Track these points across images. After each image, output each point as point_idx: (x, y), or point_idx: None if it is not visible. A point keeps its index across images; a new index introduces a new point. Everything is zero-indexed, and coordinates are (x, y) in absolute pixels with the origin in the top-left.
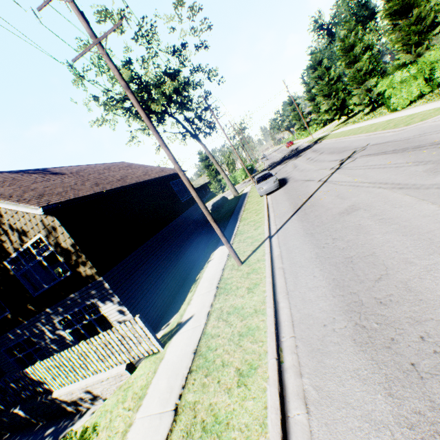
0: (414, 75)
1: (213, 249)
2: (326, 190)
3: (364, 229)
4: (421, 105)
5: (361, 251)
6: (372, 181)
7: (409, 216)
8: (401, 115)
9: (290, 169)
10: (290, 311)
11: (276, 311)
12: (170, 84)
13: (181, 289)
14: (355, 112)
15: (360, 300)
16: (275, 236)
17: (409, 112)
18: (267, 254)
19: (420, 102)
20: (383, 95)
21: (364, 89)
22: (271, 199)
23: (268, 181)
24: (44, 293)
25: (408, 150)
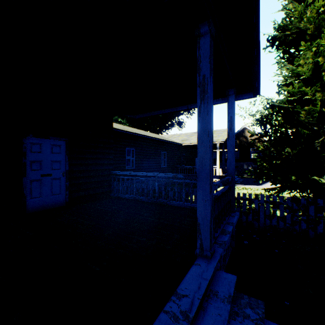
0: None
1: None
2: None
3: None
4: None
5: None
6: None
7: None
8: None
9: None
10: None
11: None
12: None
13: None
14: None
15: None
16: None
17: None
18: None
19: None
20: None
21: None
22: None
23: None
24: (254, 159)
25: None
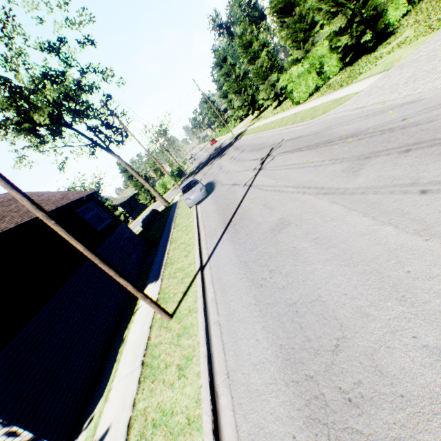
0: (308, 70)
1: (142, 287)
2: (252, 197)
3: (301, 256)
4: (319, 97)
5: (304, 293)
6: (295, 185)
7: (345, 235)
8: (305, 108)
9: (216, 171)
10: (234, 417)
11: (216, 417)
12: (52, 88)
13: (111, 348)
14: (265, 106)
15: (322, 395)
16: (207, 267)
17: (311, 105)
18: (199, 298)
19: (318, 95)
20: (286, 89)
21: (269, 84)
22: (200, 209)
23: (194, 189)
24: None
25: (320, 145)
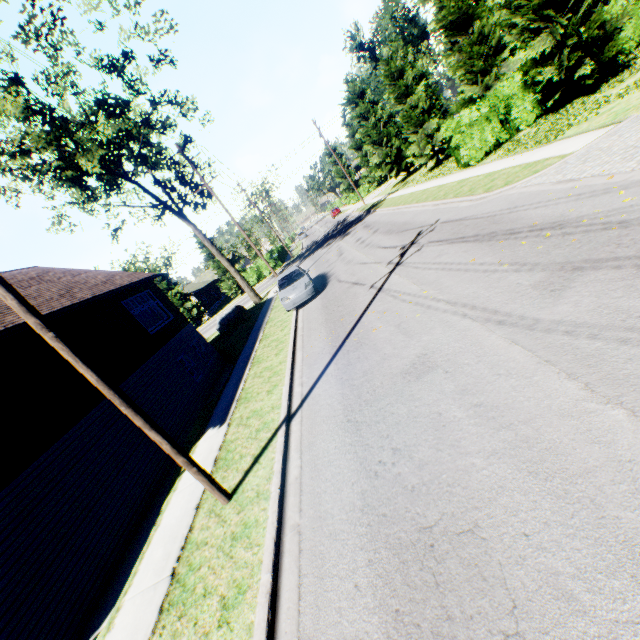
0: (486, 116)
1: (200, 431)
2: (381, 308)
3: (450, 433)
4: (500, 159)
5: (449, 512)
6: (451, 299)
7: (531, 409)
8: (477, 174)
9: (334, 257)
10: None
11: None
12: (106, 123)
13: (145, 519)
14: (416, 165)
15: None
16: (297, 417)
17: (487, 169)
18: (275, 475)
19: (498, 154)
20: (449, 143)
21: (424, 133)
22: (302, 316)
23: (296, 285)
24: None
25: (497, 237)
